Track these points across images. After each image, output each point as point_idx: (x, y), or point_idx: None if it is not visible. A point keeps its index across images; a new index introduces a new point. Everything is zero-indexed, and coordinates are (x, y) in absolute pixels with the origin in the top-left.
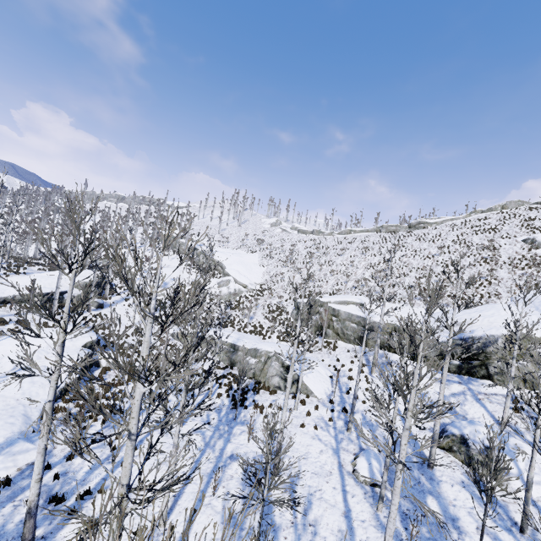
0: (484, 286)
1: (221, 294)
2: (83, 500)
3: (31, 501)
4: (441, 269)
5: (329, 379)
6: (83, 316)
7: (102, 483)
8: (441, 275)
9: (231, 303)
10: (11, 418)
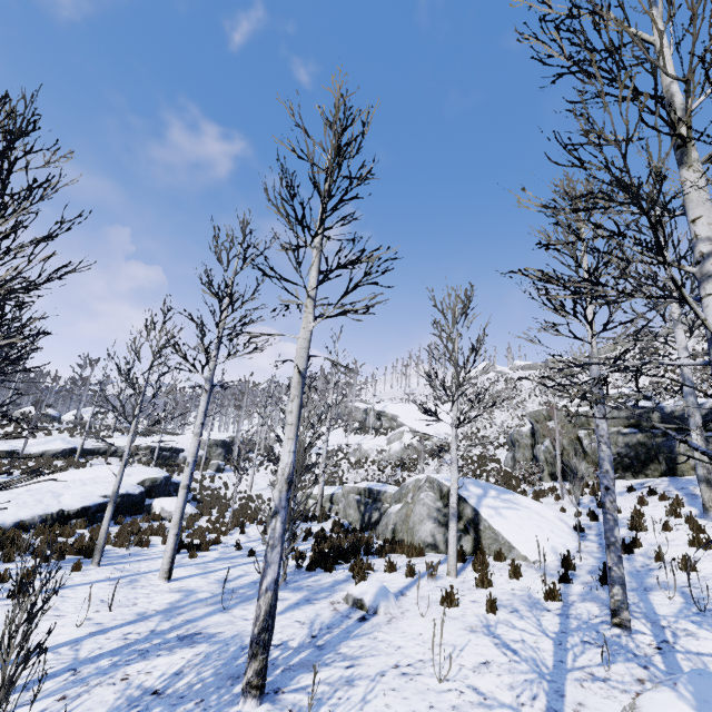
0: None
1: (389, 452)
2: None
3: None
4: None
5: (570, 532)
6: None
7: None
8: None
9: (404, 462)
10: None
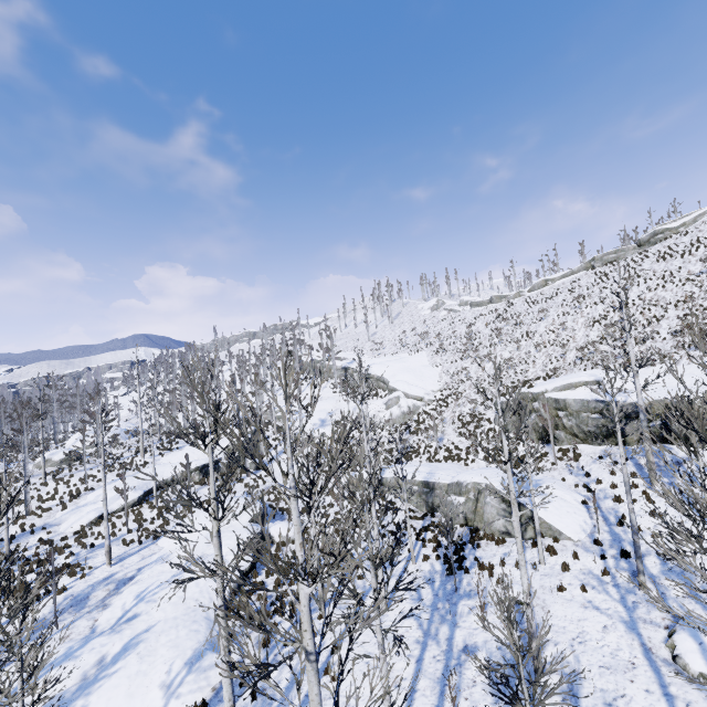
0: None
1: (392, 417)
2: None
3: None
4: None
5: (582, 508)
6: (243, 483)
7: (307, 701)
8: None
9: (408, 425)
10: (194, 624)
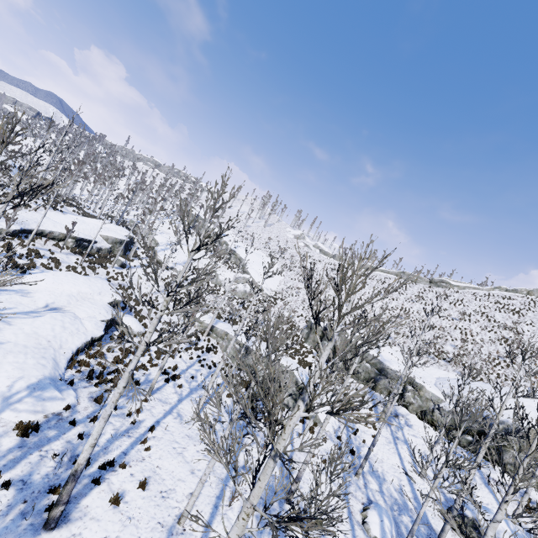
0: (502, 367)
1: (236, 289)
2: (105, 470)
3: (80, 464)
4: (459, 335)
5: None
6: (106, 271)
7: (123, 457)
8: (458, 341)
9: (244, 301)
10: (43, 360)
